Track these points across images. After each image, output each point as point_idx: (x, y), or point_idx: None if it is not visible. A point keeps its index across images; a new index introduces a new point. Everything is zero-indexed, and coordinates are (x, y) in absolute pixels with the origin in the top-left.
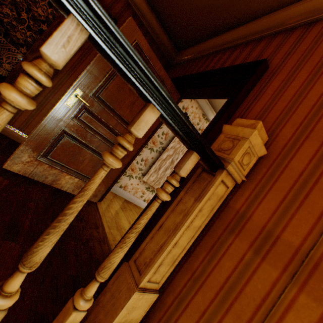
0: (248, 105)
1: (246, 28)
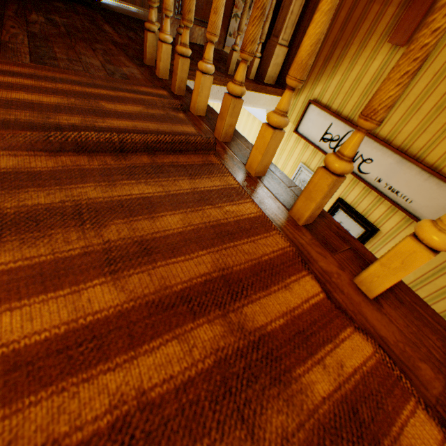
0: None
1: None
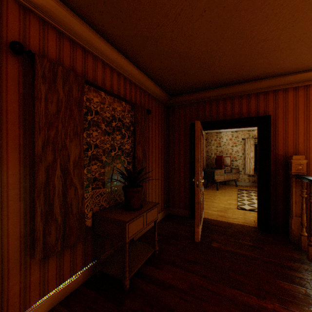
0: (274, 138)
1: (235, 87)
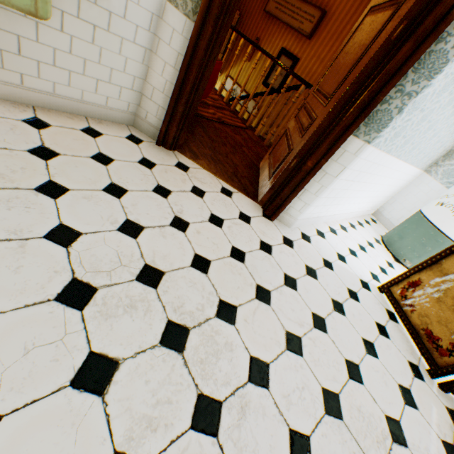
0: None
1: None
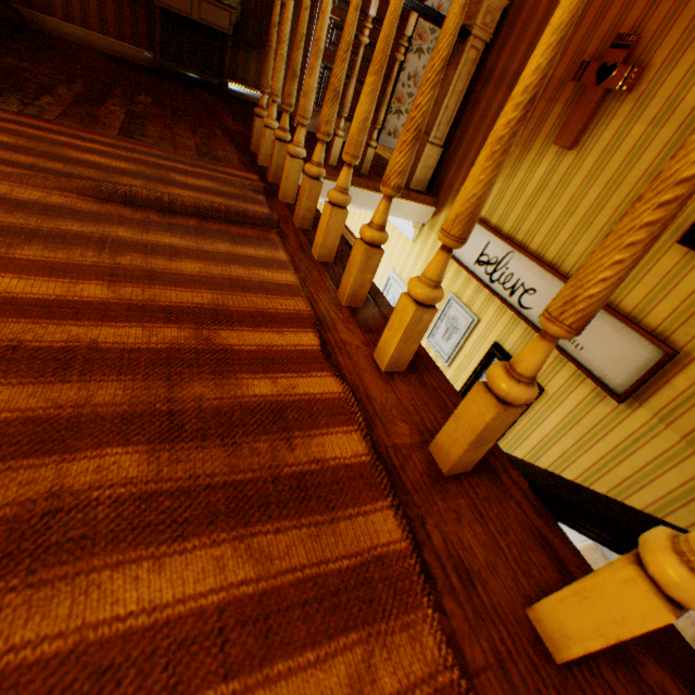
0: None
1: None
